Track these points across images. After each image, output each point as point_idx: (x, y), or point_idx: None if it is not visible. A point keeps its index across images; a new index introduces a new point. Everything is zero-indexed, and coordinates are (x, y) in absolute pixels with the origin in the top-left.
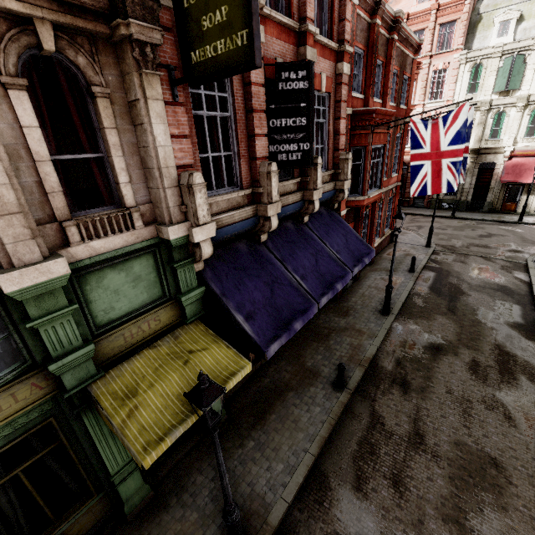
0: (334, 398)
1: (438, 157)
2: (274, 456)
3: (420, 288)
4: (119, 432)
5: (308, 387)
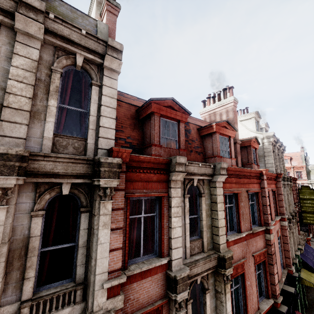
0: None
1: None
2: None
3: None
4: None
5: None
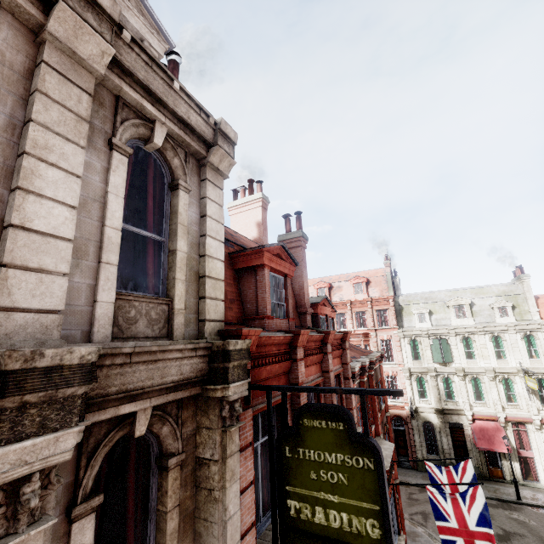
0: None
1: (469, 537)
2: None
3: None
4: None
5: None
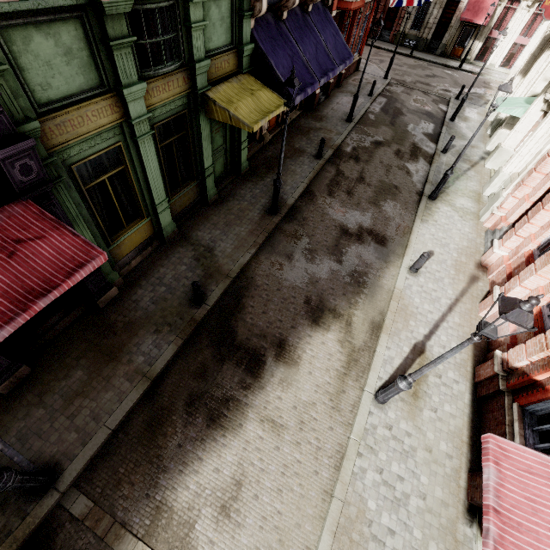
0: (316, 162)
1: None
2: (284, 184)
3: (374, 109)
4: (235, 115)
5: (299, 157)
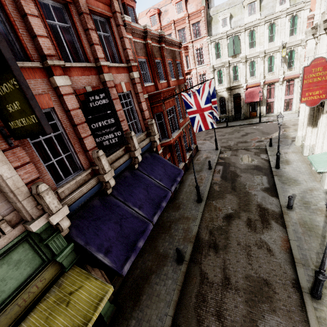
0: (178, 270)
1: (201, 111)
2: (148, 325)
3: (216, 179)
4: None
5: (163, 267)
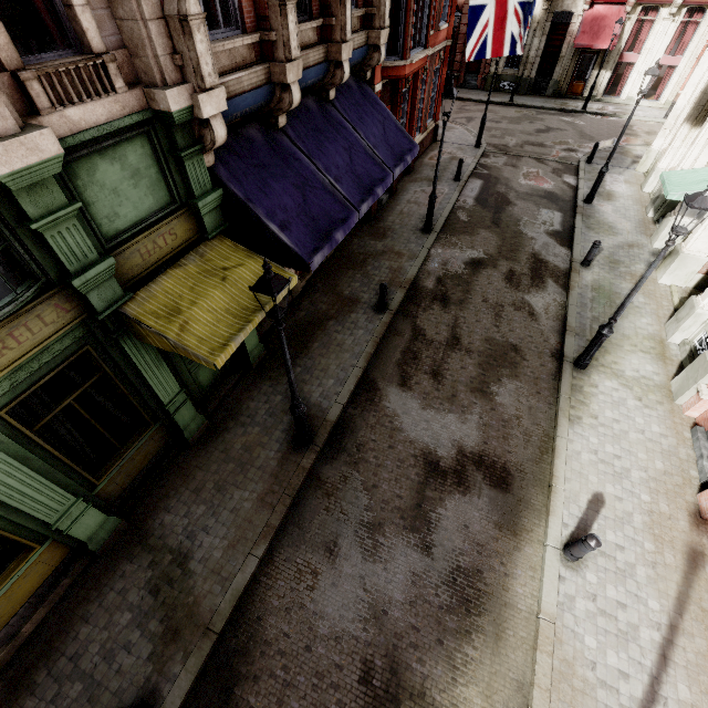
0: (377, 320)
1: None
2: (324, 375)
3: (465, 201)
4: (178, 344)
5: (349, 314)
